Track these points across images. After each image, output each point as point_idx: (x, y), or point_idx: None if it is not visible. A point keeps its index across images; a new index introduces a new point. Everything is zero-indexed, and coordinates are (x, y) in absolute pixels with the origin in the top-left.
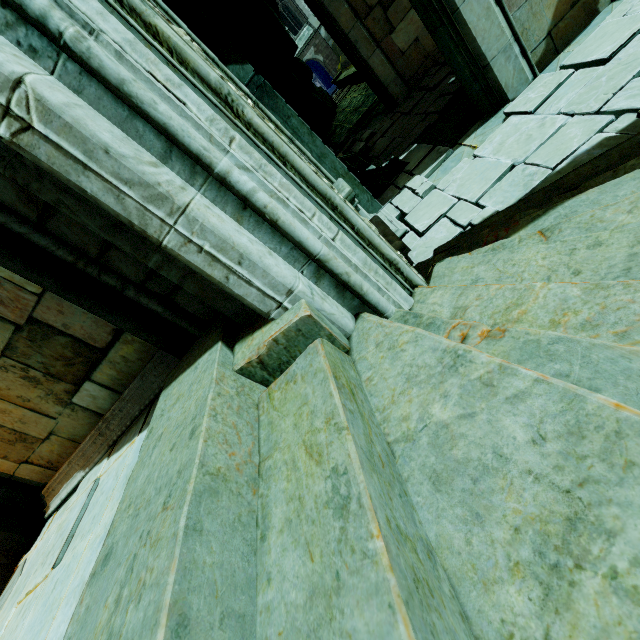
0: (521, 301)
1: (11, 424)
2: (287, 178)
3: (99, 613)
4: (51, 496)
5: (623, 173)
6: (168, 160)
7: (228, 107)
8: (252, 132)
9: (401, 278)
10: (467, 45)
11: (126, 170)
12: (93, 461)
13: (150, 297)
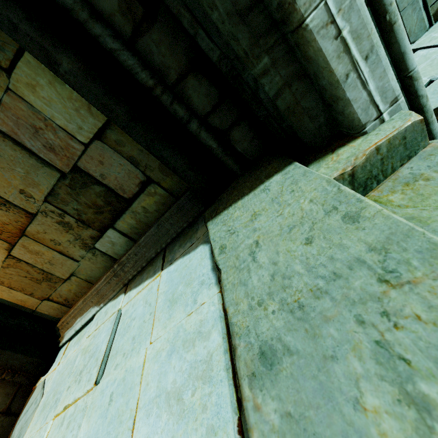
0: None
1: (41, 265)
2: None
3: (356, 421)
4: (65, 328)
5: None
6: None
7: None
8: None
9: None
10: None
11: None
12: (108, 298)
13: (209, 132)
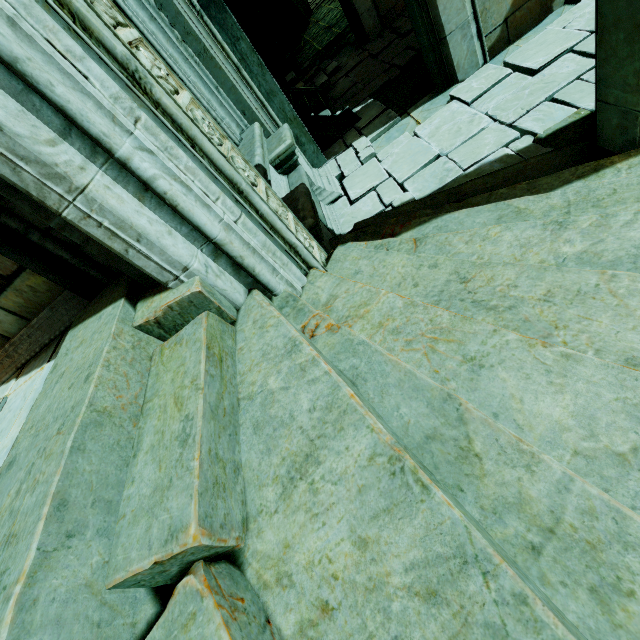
0: (369, 302)
1: None
2: (195, 159)
3: (4, 499)
4: None
5: (494, 198)
6: (68, 136)
7: (136, 83)
8: (161, 111)
9: (299, 259)
10: (429, 10)
11: (22, 148)
12: (0, 380)
13: (56, 244)
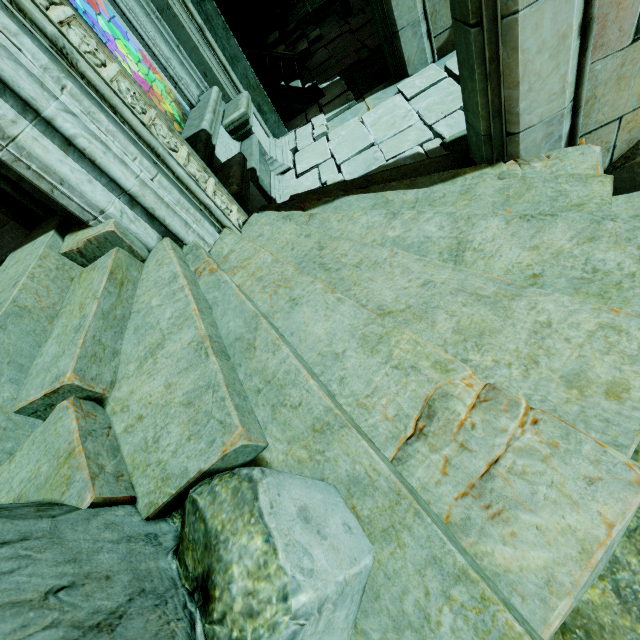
0: (252, 257)
1: None
2: (117, 124)
3: None
4: None
5: (386, 189)
6: (3, 95)
7: (64, 56)
8: (86, 81)
9: (214, 218)
10: (383, 4)
11: None
12: None
13: None
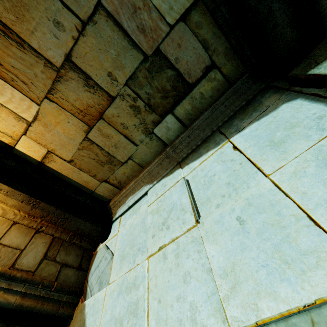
0: None
1: (108, 148)
2: None
3: None
4: (116, 206)
5: None
6: None
7: None
8: None
9: None
10: None
11: None
12: (161, 175)
13: None
